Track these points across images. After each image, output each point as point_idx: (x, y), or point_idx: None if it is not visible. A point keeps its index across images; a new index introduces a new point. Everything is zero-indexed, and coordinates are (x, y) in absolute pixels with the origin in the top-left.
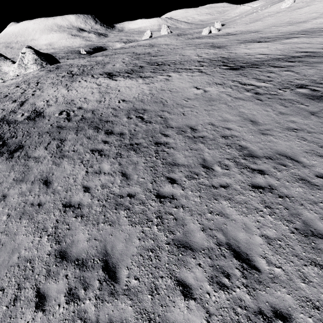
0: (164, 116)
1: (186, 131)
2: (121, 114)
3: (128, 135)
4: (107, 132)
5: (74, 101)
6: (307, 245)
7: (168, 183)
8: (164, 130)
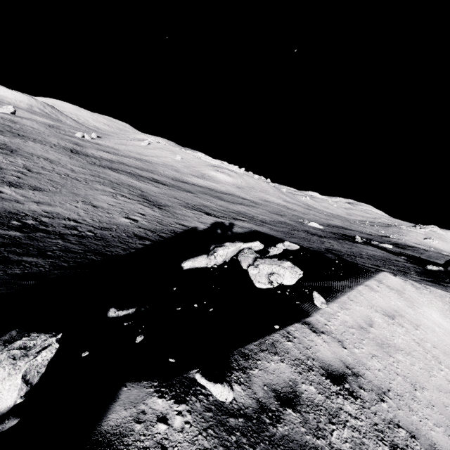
0: (18, 148)
1: (28, 152)
2: None
3: None
4: None
5: None
6: (50, 164)
7: (17, 154)
8: (17, 150)
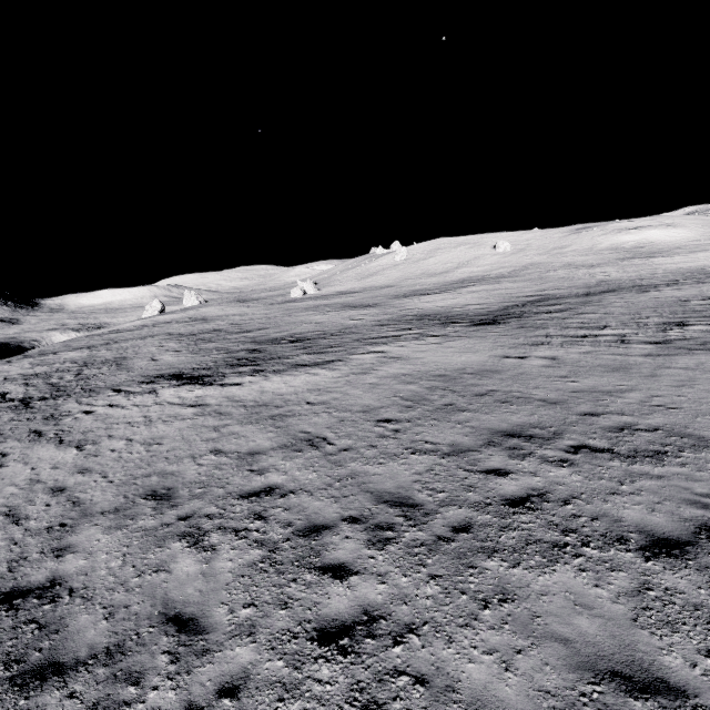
0: (637, 425)
1: None
2: (498, 459)
3: None
4: (652, 549)
5: (183, 472)
6: None
7: None
8: None
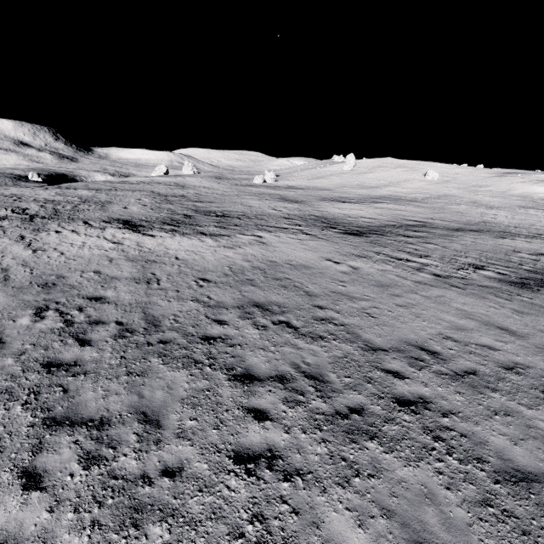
0: (335, 320)
1: (425, 360)
2: (231, 315)
3: (304, 379)
4: (238, 377)
5: (69, 278)
6: None
7: None
8: (377, 360)
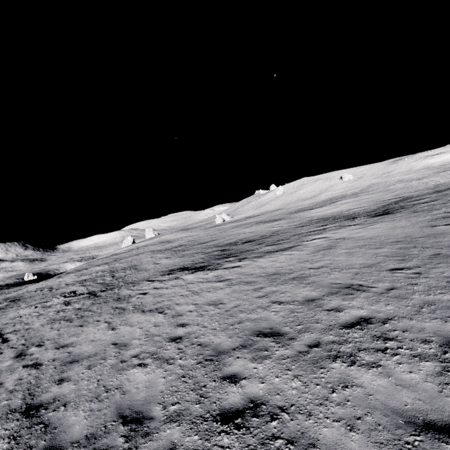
0: None
1: None
2: None
3: None
4: None
5: (268, 317)
6: None
7: None
8: None
